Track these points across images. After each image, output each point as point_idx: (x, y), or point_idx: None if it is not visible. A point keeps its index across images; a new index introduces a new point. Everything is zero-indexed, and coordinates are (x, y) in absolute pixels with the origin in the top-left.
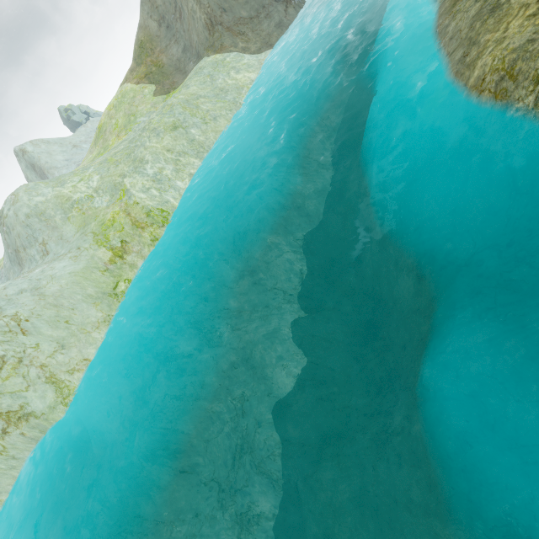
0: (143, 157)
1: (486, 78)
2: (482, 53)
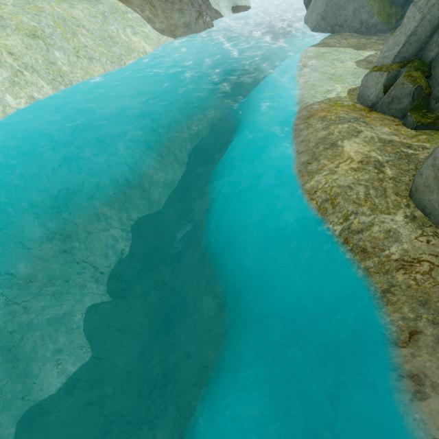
0: None
1: (317, 192)
2: (320, 171)
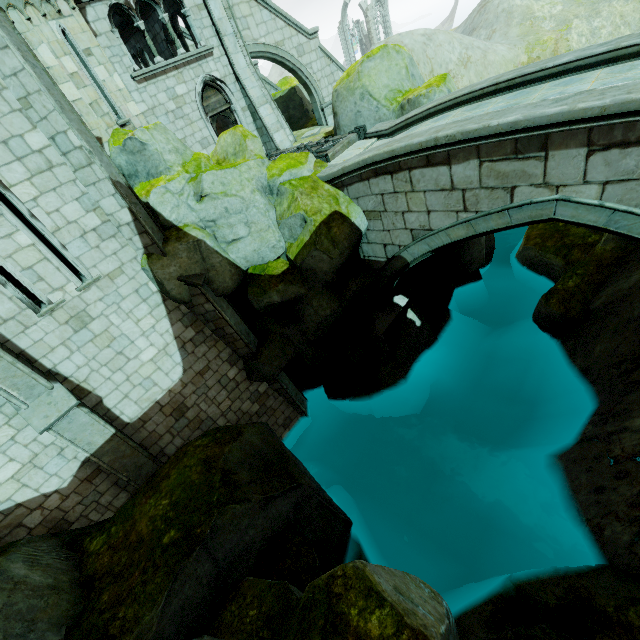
0: (602, 10)
1: None
2: None
